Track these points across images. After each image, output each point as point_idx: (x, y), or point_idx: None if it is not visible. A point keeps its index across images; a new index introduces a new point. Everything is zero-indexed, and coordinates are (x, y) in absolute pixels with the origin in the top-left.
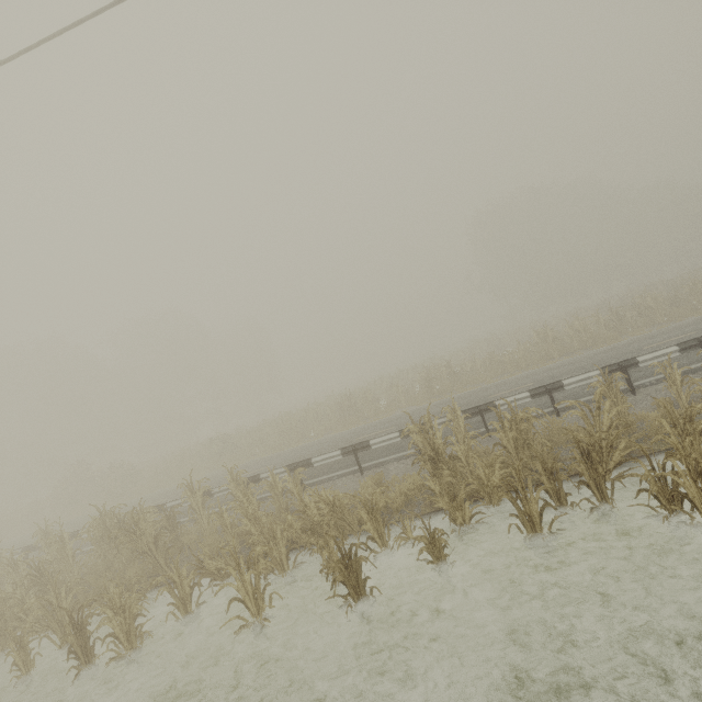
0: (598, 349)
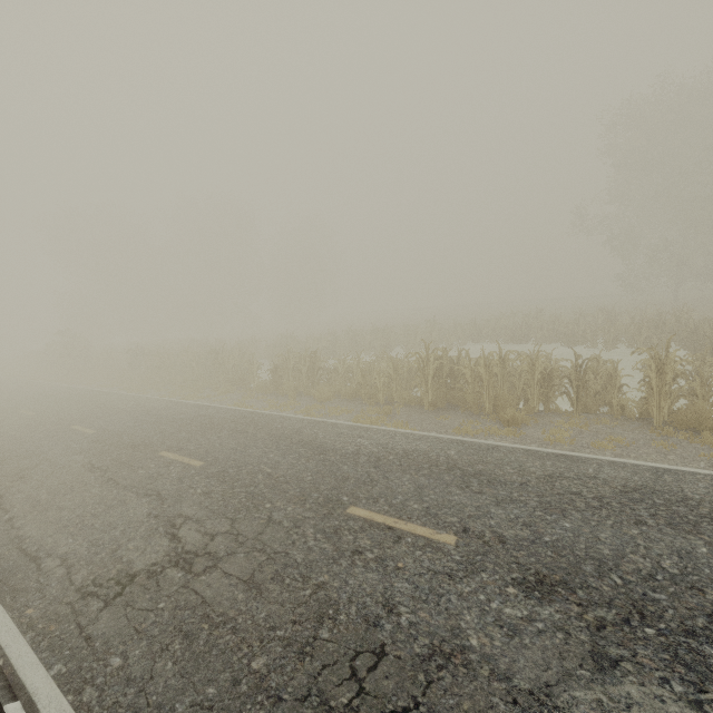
0: (432, 435)
